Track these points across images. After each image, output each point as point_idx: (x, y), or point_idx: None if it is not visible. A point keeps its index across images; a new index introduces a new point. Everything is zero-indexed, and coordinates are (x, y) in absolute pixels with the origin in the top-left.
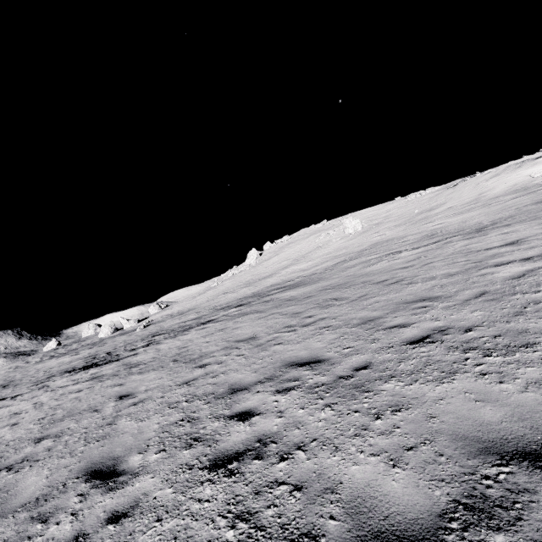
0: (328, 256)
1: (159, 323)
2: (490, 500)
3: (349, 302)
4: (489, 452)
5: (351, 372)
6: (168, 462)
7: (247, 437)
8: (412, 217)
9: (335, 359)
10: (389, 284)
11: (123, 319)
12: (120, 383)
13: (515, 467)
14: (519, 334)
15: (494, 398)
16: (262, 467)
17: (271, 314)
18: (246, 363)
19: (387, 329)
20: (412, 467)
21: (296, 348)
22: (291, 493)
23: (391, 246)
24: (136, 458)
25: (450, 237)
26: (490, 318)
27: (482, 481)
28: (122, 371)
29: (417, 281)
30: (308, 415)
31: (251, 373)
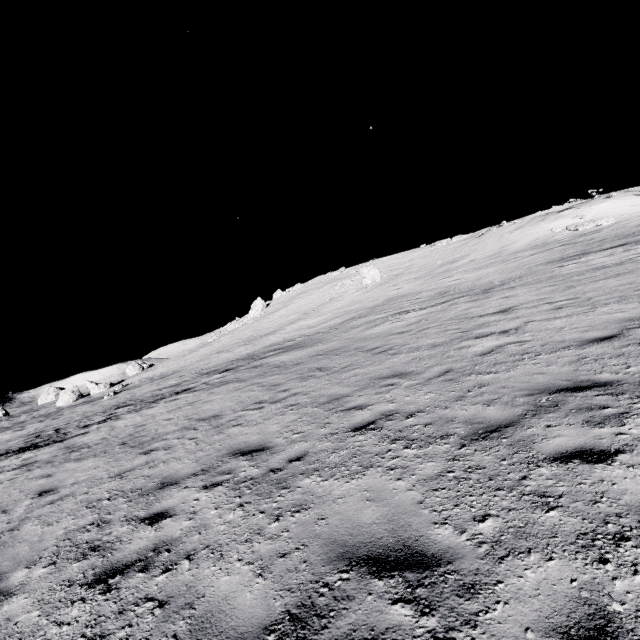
0: (339, 311)
1: (134, 388)
2: (315, 608)
3: (330, 374)
4: (344, 558)
5: (284, 463)
6: (51, 578)
7: (146, 544)
8: (434, 269)
9: (279, 447)
10: (377, 354)
11: (90, 383)
12: (49, 473)
13: (354, 573)
14: (446, 422)
15: (383, 497)
16: (141, 581)
17: (250, 385)
18: (194, 450)
19: (344, 411)
20: (274, 575)
21: (251, 431)
22: (153, 610)
23: (403, 304)
24: (20, 574)
25: (458, 297)
26: (436, 402)
27: (320, 589)
28: (59, 456)
29: (403, 351)
30: (217, 517)
31: (191, 462)
